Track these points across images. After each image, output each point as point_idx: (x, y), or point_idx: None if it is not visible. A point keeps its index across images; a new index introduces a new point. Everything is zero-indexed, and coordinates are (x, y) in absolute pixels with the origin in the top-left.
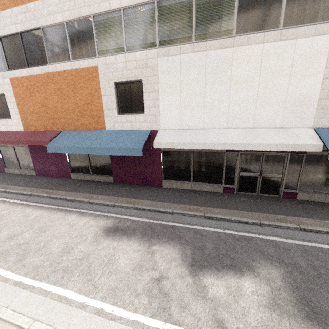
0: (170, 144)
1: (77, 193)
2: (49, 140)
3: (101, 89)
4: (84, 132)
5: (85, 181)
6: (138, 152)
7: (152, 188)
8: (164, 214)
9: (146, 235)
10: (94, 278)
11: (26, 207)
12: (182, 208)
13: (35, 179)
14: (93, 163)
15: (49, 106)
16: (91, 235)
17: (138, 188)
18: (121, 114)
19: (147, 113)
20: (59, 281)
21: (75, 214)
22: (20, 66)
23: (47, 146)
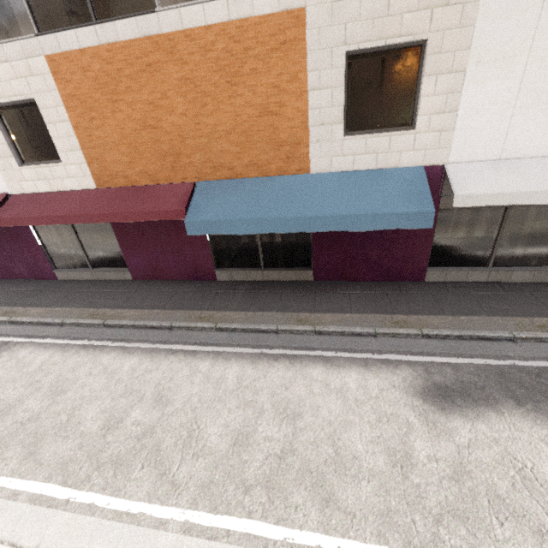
0: (495, 197)
1: (267, 313)
2: (182, 207)
3: (308, 72)
4: (257, 183)
5: (251, 284)
6: (423, 221)
7: (406, 286)
8: (495, 342)
9: (519, 397)
10: (545, 527)
11: (191, 358)
12: (522, 326)
13: (139, 288)
14: (268, 246)
15: (163, 126)
16: (407, 411)
17: (378, 288)
18: (353, 135)
19: (421, 128)
20: (477, 546)
21: (316, 364)
22: (70, 18)
23: (186, 222)
